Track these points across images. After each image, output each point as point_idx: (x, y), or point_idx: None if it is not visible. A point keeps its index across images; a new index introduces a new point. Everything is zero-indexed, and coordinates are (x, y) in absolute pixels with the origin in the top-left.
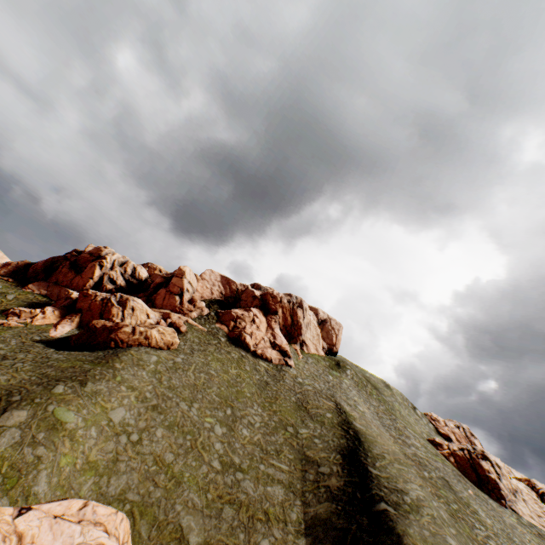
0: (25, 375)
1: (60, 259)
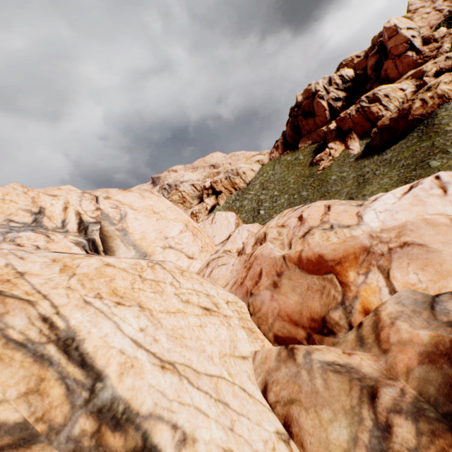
0: (393, 173)
1: (293, 121)
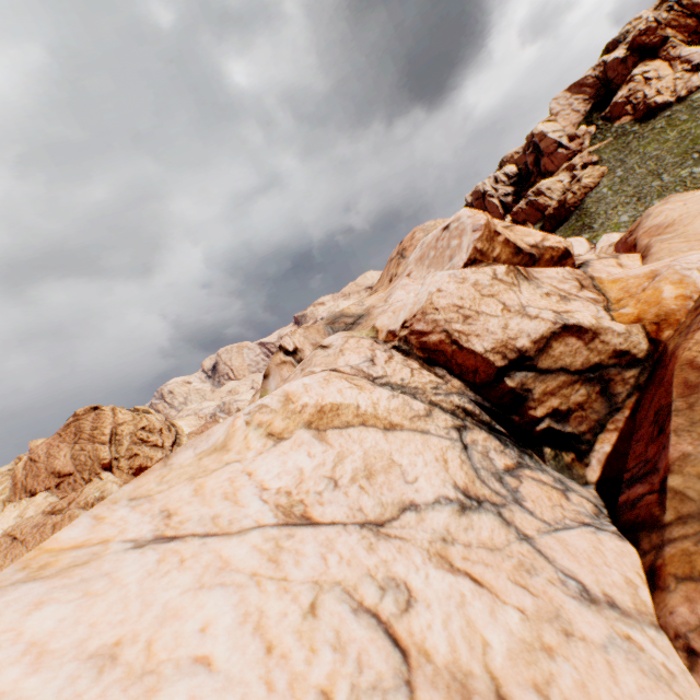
0: None
1: None
